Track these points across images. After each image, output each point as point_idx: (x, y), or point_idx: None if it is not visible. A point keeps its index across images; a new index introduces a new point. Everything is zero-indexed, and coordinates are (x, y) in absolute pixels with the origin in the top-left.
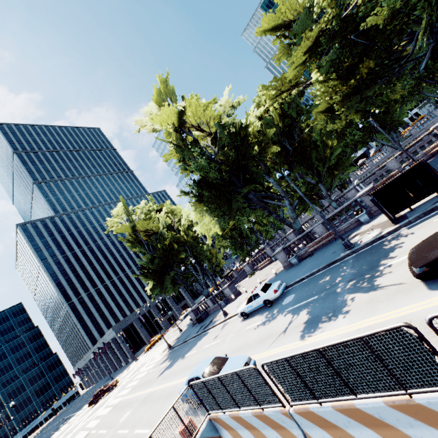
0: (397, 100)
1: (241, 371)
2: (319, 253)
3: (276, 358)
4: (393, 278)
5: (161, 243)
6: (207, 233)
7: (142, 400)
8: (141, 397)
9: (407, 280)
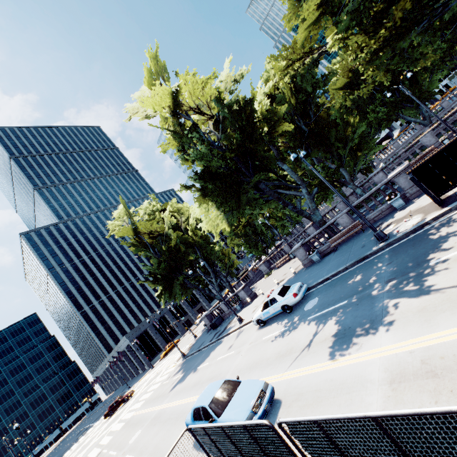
0: (427, 68)
1: (250, 425)
2: (344, 248)
3: (300, 417)
4: (454, 278)
5: (167, 245)
6: (215, 231)
7: (152, 419)
8: (152, 414)
9: None
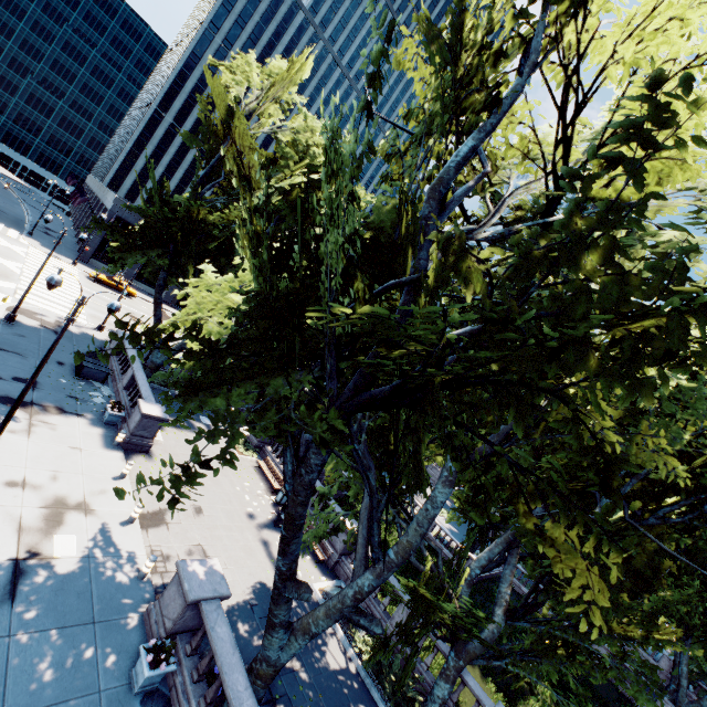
0: None
1: None
2: None
3: None
4: None
5: (198, 201)
6: (186, 317)
7: None
8: None
9: None
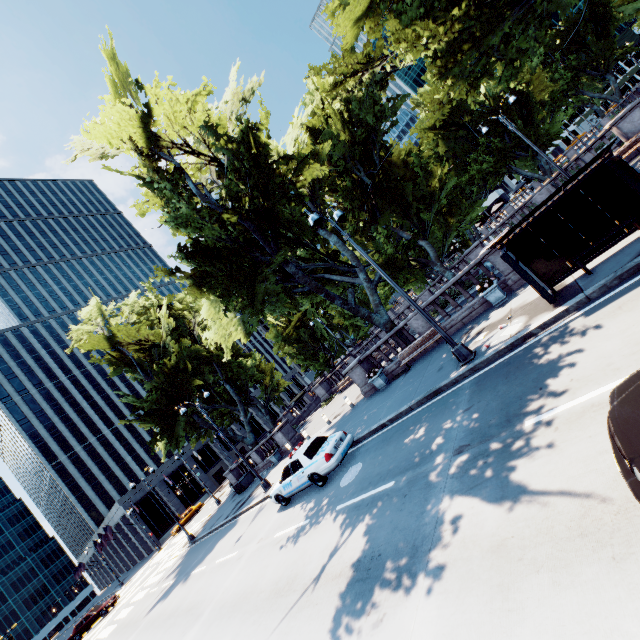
0: (546, 102)
1: None
2: (418, 368)
3: None
4: (564, 471)
5: (159, 363)
6: (224, 342)
7: None
8: None
9: (609, 488)
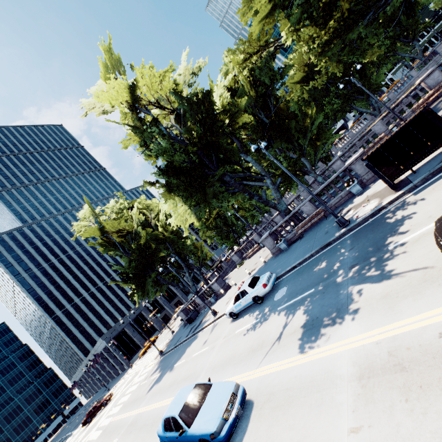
0: (374, 62)
1: None
2: (309, 235)
3: None
4: (413, 262)
5: (136, 243)
6: (184, 226)
7: (128, 426)
8: (128, 420)
9: (435, 263)
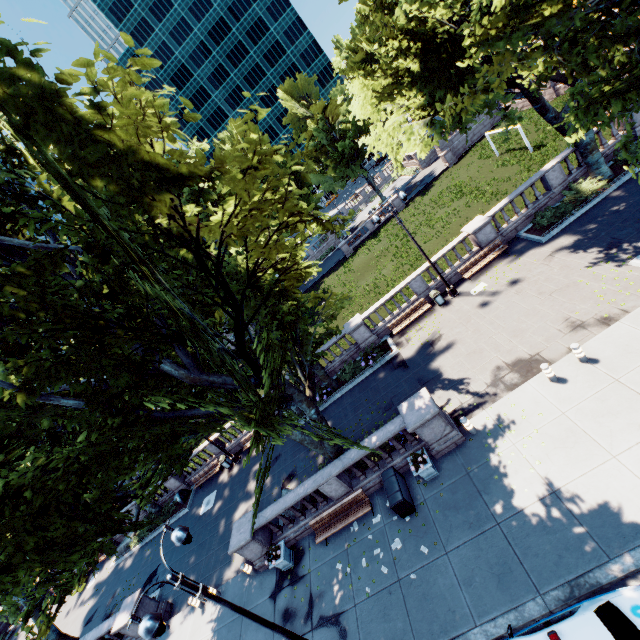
0: None
1: None
2: None
3: None
4: None
5: None
6: None
7: None
8: None
9: None
